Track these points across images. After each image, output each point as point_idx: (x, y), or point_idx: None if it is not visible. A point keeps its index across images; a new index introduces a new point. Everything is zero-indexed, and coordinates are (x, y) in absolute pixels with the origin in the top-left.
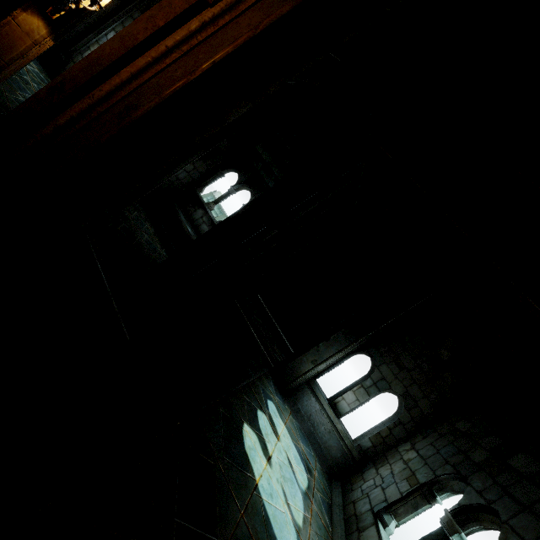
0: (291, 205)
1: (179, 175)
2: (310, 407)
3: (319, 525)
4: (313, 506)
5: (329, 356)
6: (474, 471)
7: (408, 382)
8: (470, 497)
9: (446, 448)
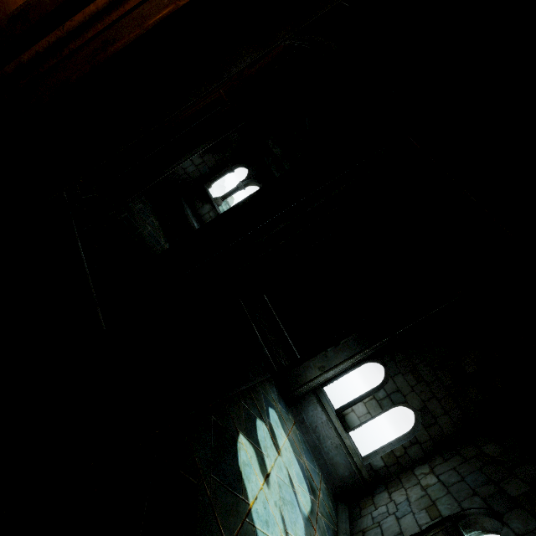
0: (301, 195)
1: (187, 168)
2: (315, 418)
3: None
4: (316, 535)
5: (338, 363)
6: (511, 507)
7: (427, 396)
8: None
9: (473, 475)
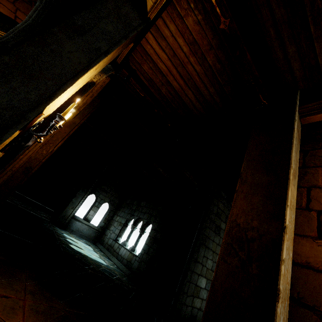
0: None
1: None
2: (77, 226)
3: (102, 255)
4: (98, 252)
5: (79, 202)
6: (134, 212)
7: (110, 196)
8: (135, 218)
9: (127, 210)
